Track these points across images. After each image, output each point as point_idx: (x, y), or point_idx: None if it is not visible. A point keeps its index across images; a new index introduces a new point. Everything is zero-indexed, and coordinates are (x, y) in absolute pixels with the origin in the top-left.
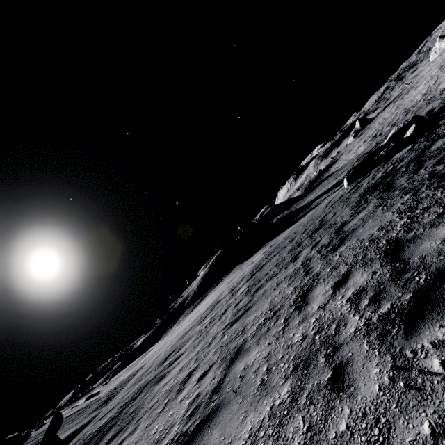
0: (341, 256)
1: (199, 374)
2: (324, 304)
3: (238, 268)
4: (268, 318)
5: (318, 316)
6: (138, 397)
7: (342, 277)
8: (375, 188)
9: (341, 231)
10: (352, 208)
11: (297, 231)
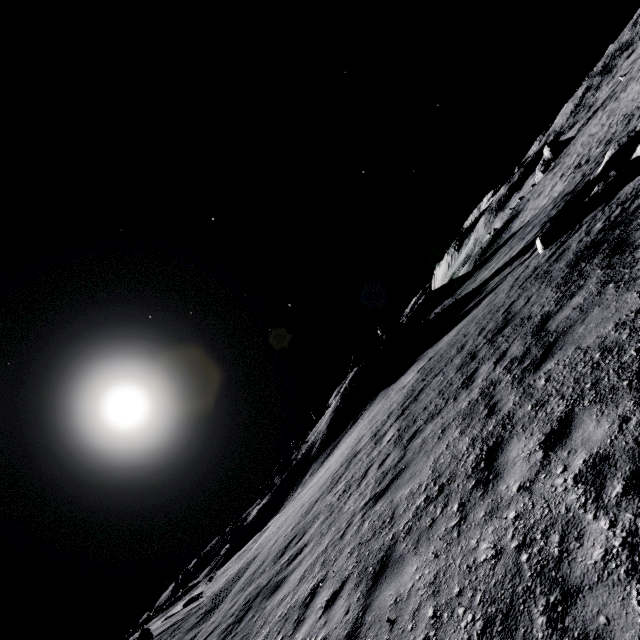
0: (549, 380)
1: (327, 595)
2: (529, 480)
3: (382, 395)
4: (430, 498)
5: (520, 506)
6: (244, 618)
7: (558, 425)
8: (595, 250)
9: (542, 332)
10: (557, 288)
11: (468, 332)
